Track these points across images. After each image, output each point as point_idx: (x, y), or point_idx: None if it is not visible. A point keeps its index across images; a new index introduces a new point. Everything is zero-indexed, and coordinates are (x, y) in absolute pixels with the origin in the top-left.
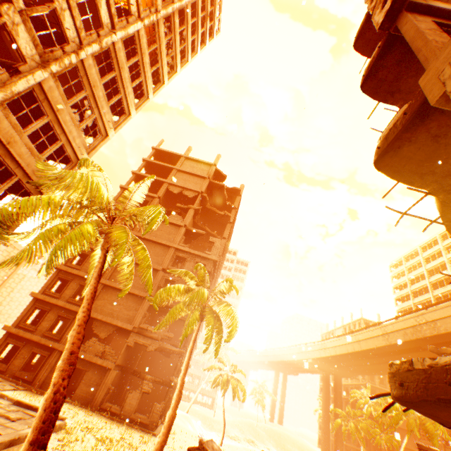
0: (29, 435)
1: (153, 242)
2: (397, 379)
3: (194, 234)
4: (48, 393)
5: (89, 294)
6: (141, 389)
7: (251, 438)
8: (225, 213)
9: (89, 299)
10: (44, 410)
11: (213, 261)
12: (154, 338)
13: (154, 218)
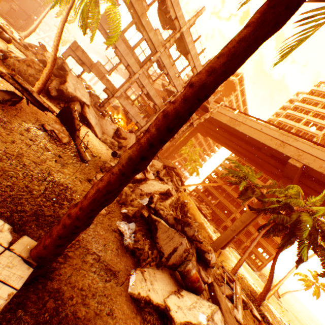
0: None
1: None
2: None
3: None
4: None
5: None
6: (11, 6)
7: None
8: None
9: None
10: None
11: None
12: None
13: None
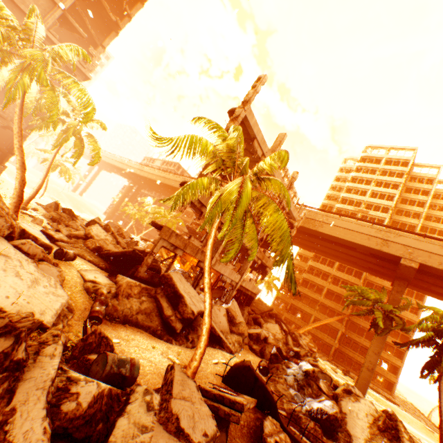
0: (16, 193)
1: (12, 0)
2: (152, 222)
3: (72, 27)
4: (19, 180)
5: (19, 123)
6: None
7: (54, 198)
8: (117, 22)
9: (20, 128)
10: (21, 187)
11: (85, 76)
12: (3, 117)
13: (90, 114)
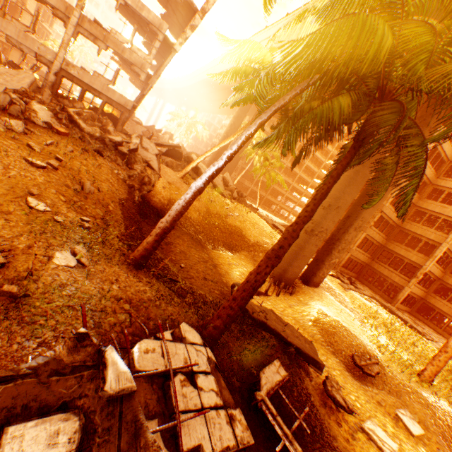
0: None
1: None
2: None
3: None
4: None
5: None
6: None
7: None
8: None
9: None
10: None
11: None
12: None
13: None
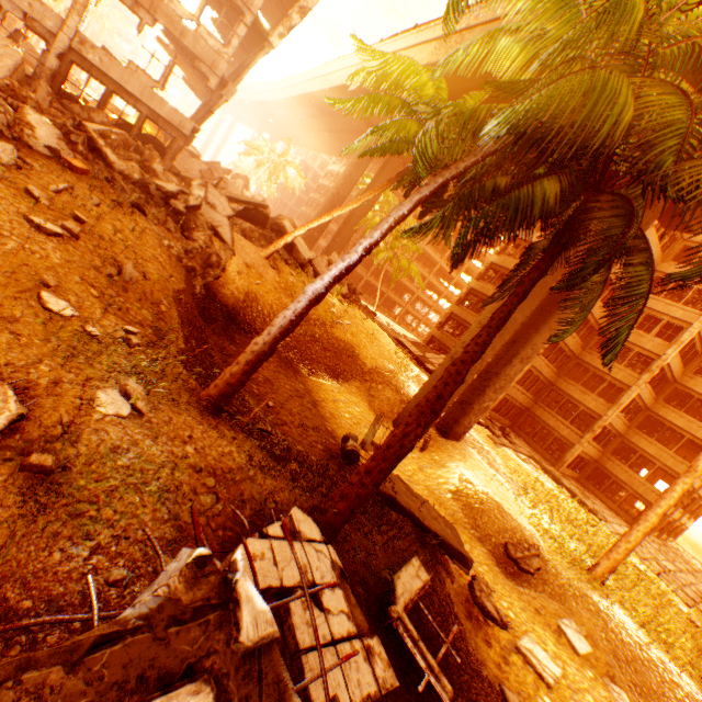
0: None
1: None
2: None
3: None
4: None
5: None
6: None
7: None
8: None
9: None
10: None
11: None
12: None
13: None
